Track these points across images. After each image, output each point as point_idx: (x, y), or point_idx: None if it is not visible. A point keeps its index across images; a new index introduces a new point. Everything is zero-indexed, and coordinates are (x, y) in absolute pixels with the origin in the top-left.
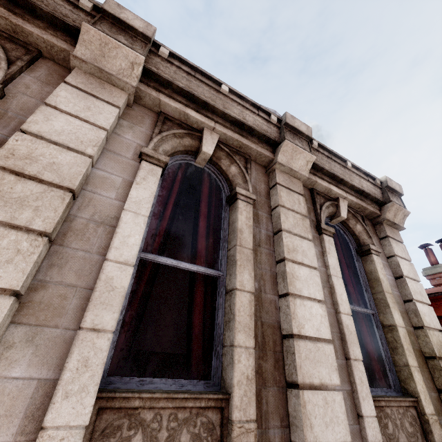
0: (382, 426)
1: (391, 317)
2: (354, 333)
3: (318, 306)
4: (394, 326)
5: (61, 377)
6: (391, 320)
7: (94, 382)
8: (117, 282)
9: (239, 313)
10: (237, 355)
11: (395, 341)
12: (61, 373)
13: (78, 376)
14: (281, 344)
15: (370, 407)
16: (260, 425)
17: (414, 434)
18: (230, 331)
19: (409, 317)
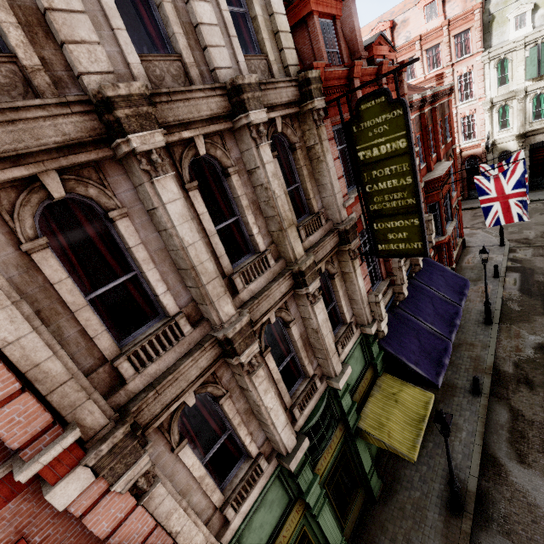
0: (249, 67)
1: (254, 10)
2: (231, 22)
3: (207, 5)
4: (256, 16)
5: (123, 48)
6: (254, 13)
7: (134, 50)
8: (111, 5)
9: (170, 16)
10: (178, 37)
11: (257, 27)
12: (120, 49)
13: (127, 48)
14: (195, 33)
15: (242, 58)
16: (197, 66)
17: (264, 70)
18: (170, 28)
19: (267, 9)
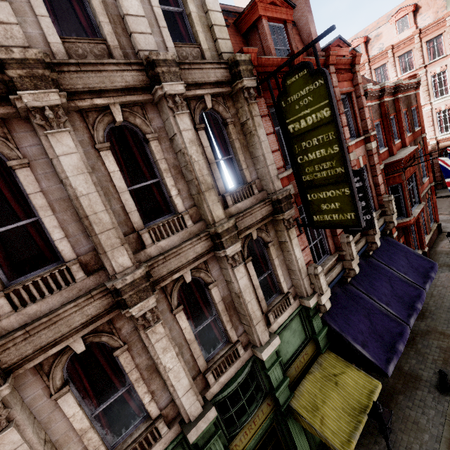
0: (180, 53)
1: (189, 8)
2: (162, 16)
3: (135, 1)
4: (190, 13)
5: (44, 30)
6: (189, 10)
7: (55, 32)
8: None
9: (96, 8)
10: (103, 25)
11: (192, 22)
12: (43, 32)
13: (48, 30)
14: (123, 23)
15: (171, 44)
16: (123, 49)
17: (197, 57)
18: (97, 18)
19: (203, 8)
